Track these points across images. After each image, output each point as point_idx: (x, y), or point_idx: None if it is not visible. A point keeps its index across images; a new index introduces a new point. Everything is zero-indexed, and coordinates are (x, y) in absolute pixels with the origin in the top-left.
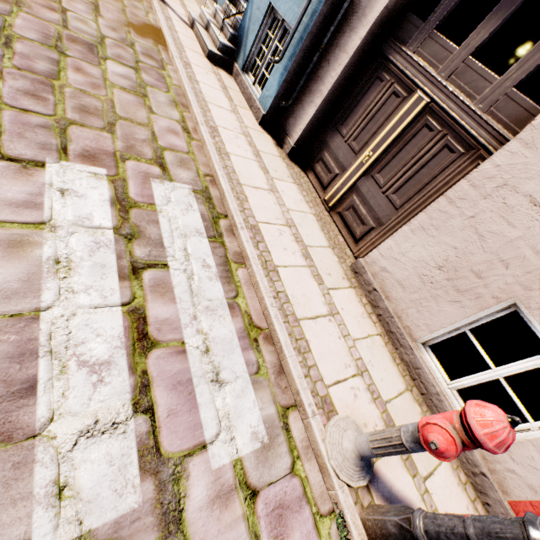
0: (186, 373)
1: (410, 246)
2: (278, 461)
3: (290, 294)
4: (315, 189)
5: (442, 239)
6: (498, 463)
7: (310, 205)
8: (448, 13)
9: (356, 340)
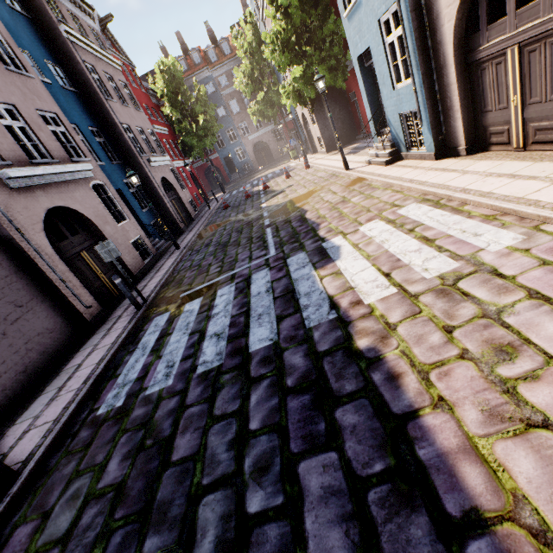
0: (457, 240)
1: None
2: (539, 240)
3: (507, 194)
4: (503, 150)
5: None
6: None
7: (502, 159)
8: (487, 16)
9: None
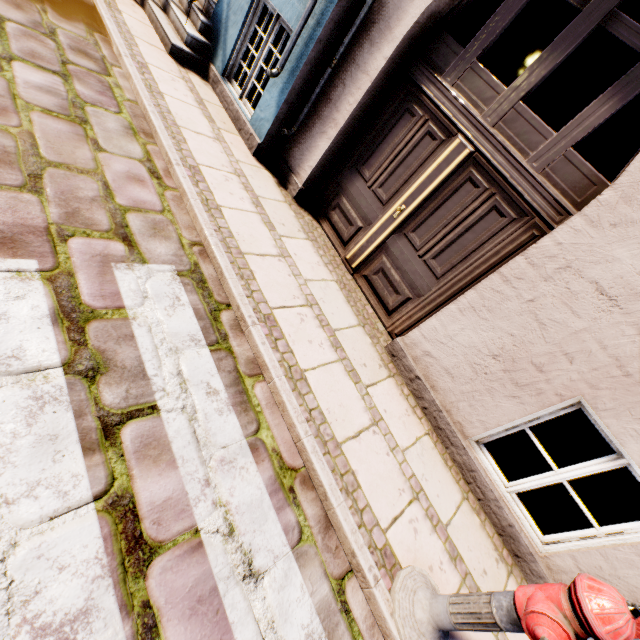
0: (206, 580)
1: (459, 329)
2: None
3: (325, 408)
4: (333, 244)
5: (497, 323)
6: (564, 573)
7: (329, 268)
8: (493, 41)
9: (405, 450)
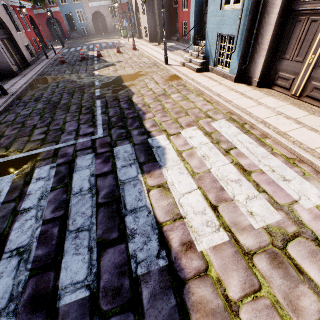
0: (270, 179)
1: None
2: None
3: (301, 141)
4: (282, 93)
5: None
6: None
7: (284, 101)
8: None
9: None
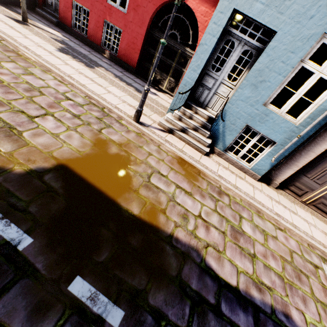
0: None
1: None
2: None
3: None
4: (293, 196)
5: None
6: None
7: (306, 210)
8: None
9: None
